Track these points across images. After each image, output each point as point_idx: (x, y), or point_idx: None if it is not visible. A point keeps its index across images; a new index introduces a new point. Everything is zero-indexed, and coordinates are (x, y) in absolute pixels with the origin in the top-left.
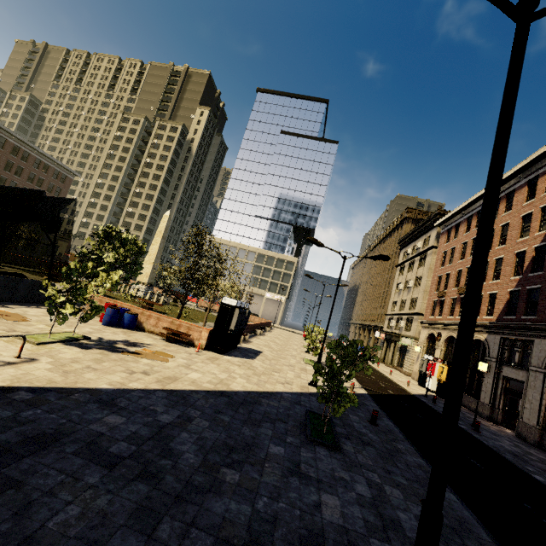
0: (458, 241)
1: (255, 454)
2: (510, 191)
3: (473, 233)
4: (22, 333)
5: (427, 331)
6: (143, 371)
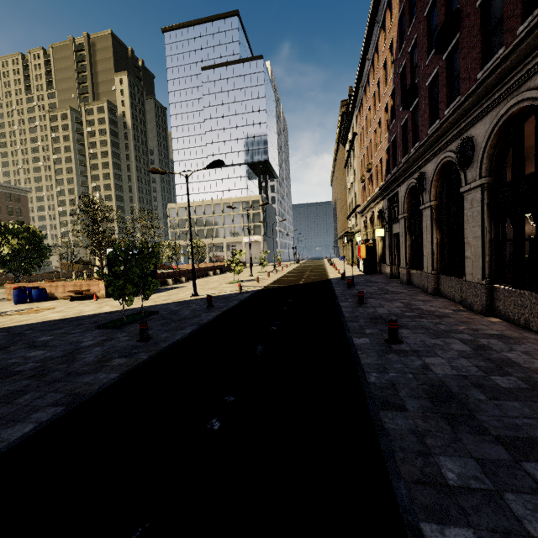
0: (363, 118)
1: (14, 344)
2: (377, 42)
3: (368, 104)
4: None
5: (363, 219)
6: None
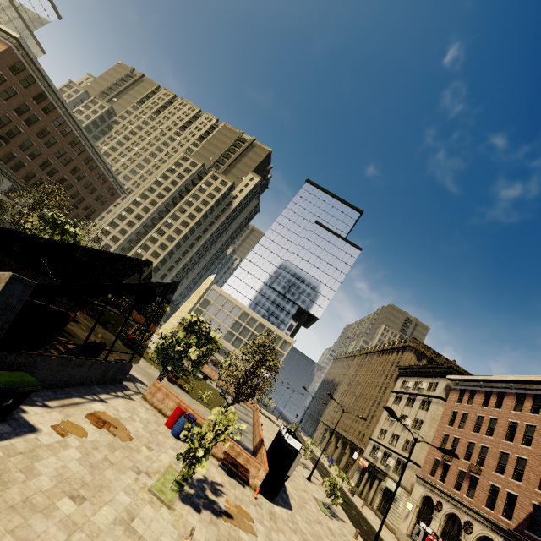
0: (472, 410)
1: None
2: (538, 394)
3: (491, 411)
4: (152, 482)
5: (424, 490)
6: None
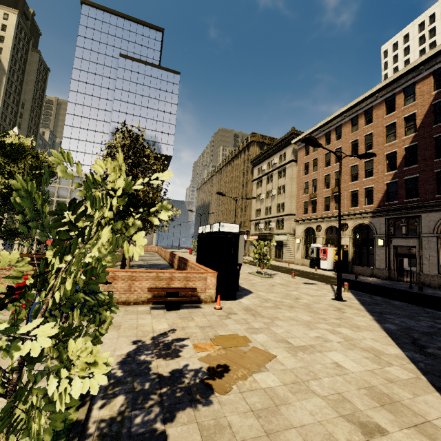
0: (320, 153)
1: None
2: (368, 108)
3: (334, 145)
4: None
5: (303, 226)
6: (352, 423)
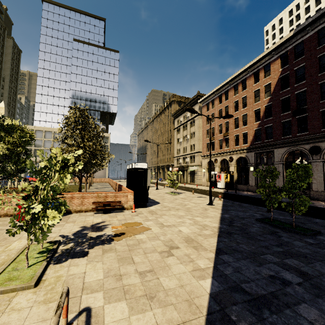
0: (215, 109)
1: None
2: (243, 79)
3: (224, 103)
4: None
5: (207, 160)
6: (167, 246)
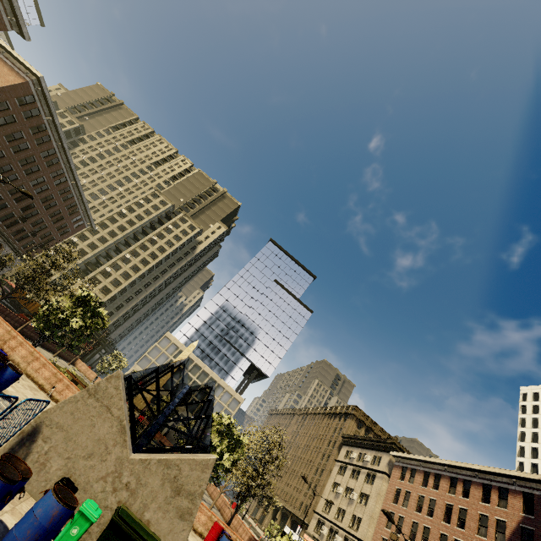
0: (414, 488)
1: None
2: (467, 479)
3: (430, 491)
4: None
5: None
6: None
